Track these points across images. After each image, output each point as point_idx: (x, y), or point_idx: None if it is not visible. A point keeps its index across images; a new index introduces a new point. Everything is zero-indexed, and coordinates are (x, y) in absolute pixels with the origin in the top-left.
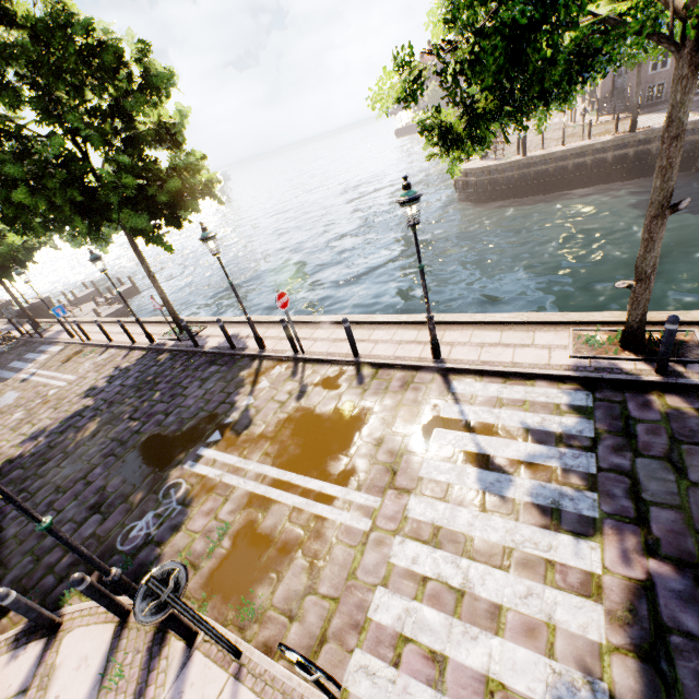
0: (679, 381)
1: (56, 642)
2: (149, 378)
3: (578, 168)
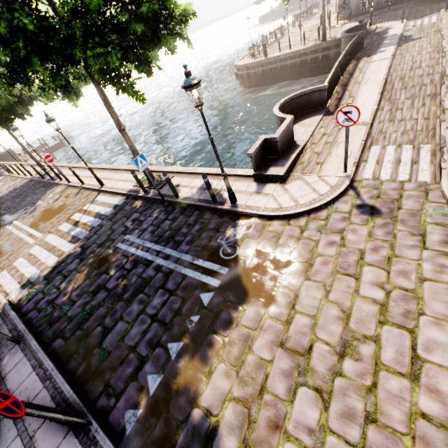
0: (145, 196)
1: None
2: (20, 193)
3: (294, 66)
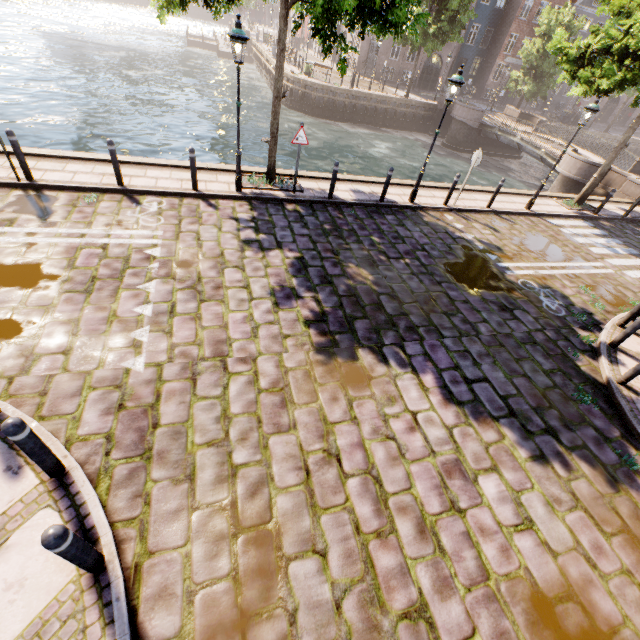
0: (603, 217)
1: (623, 349)
2: (326, 227)
3: (380, 112)
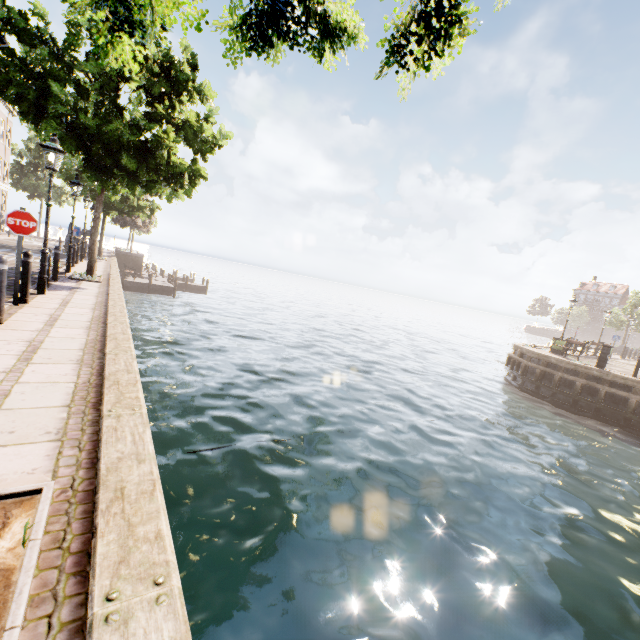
0: None
1: None
2: None
3: None
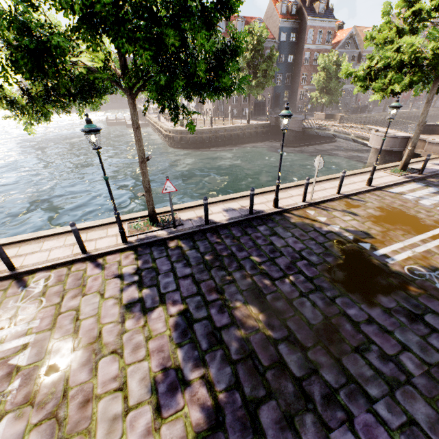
0: (427, 175)
1: None
2: (207, 258)
3: (234, 136)
